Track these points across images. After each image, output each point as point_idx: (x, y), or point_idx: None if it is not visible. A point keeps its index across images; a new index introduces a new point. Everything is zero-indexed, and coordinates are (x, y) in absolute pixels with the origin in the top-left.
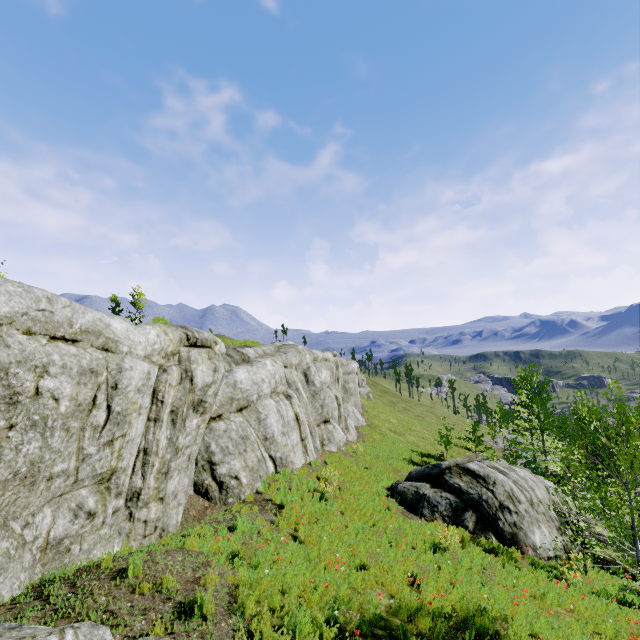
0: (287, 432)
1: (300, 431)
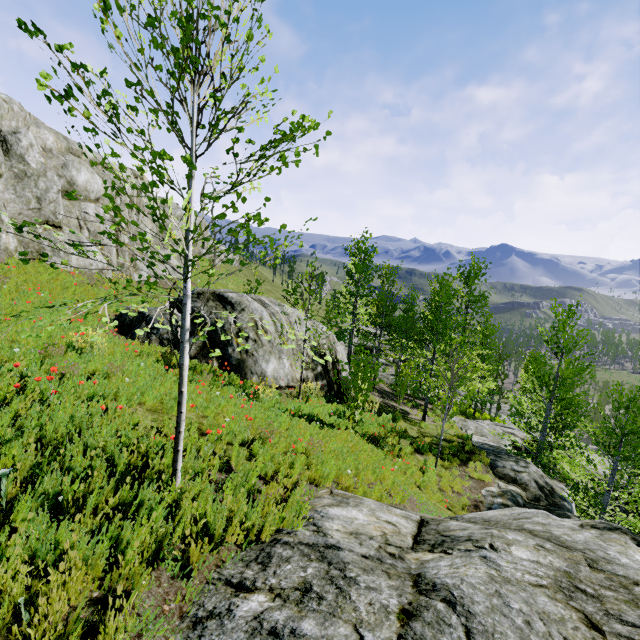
0: None
1: None
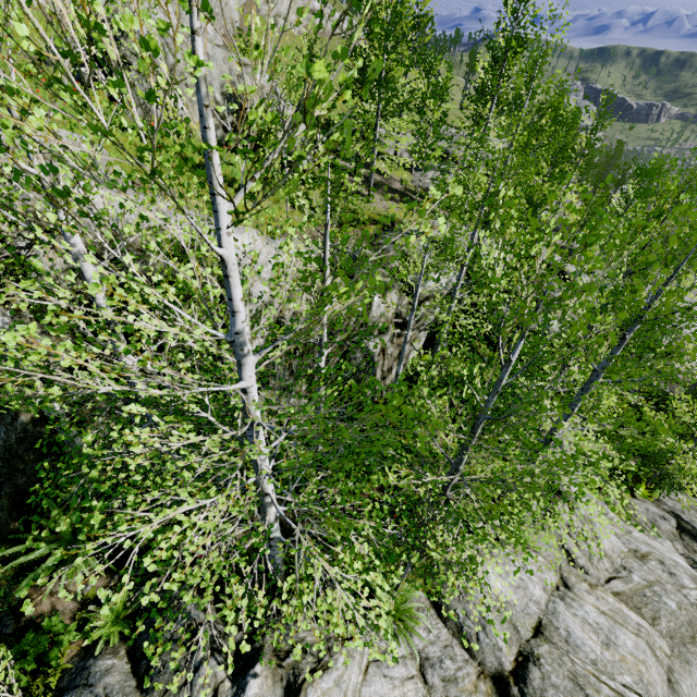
0: None
1: None
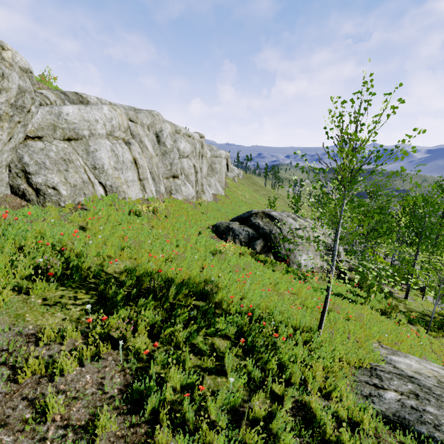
0: (121, 169)
1: (138, 173)
